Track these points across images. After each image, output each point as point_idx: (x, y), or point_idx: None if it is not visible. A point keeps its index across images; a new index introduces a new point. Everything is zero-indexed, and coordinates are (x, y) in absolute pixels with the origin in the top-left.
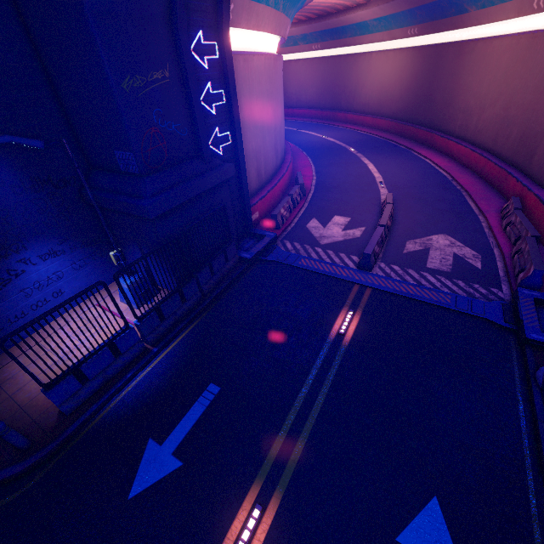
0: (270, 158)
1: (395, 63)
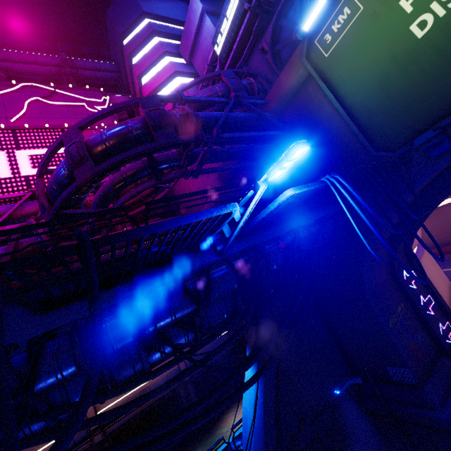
0: None
1: None
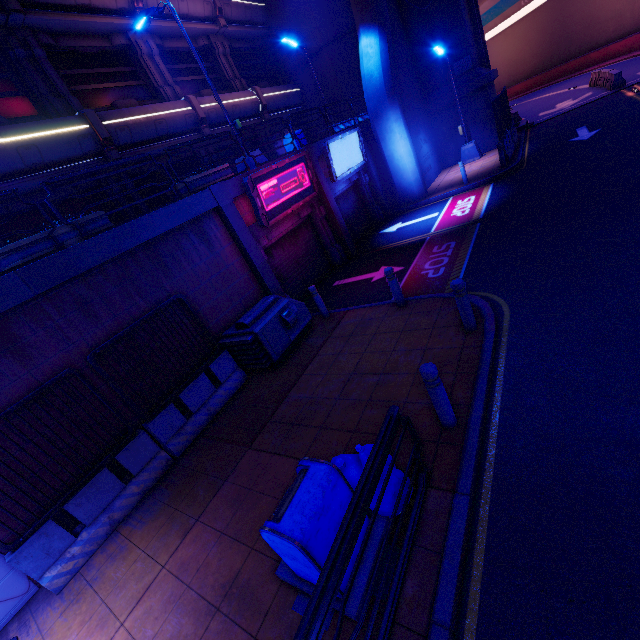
0: None
1: (516, 34)
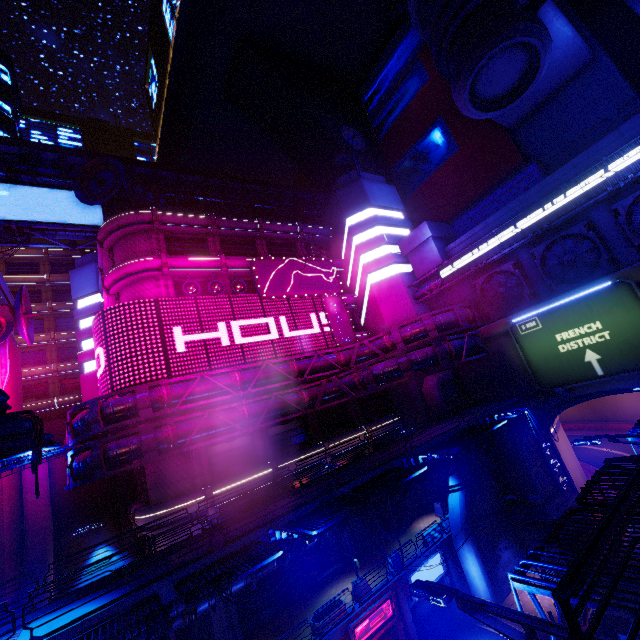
0: (583, 483)
1: None
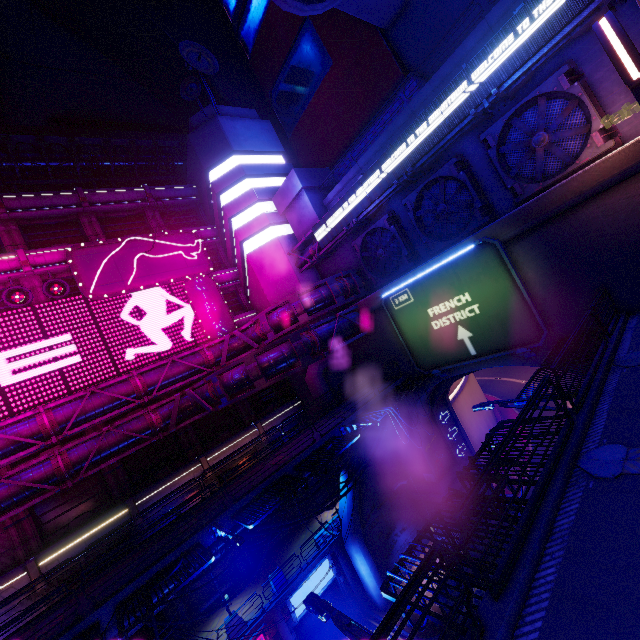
0: None
1: None
